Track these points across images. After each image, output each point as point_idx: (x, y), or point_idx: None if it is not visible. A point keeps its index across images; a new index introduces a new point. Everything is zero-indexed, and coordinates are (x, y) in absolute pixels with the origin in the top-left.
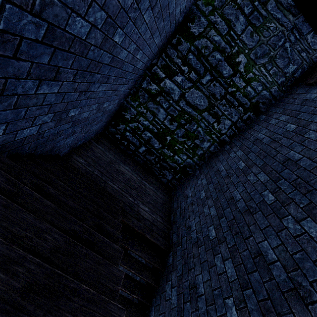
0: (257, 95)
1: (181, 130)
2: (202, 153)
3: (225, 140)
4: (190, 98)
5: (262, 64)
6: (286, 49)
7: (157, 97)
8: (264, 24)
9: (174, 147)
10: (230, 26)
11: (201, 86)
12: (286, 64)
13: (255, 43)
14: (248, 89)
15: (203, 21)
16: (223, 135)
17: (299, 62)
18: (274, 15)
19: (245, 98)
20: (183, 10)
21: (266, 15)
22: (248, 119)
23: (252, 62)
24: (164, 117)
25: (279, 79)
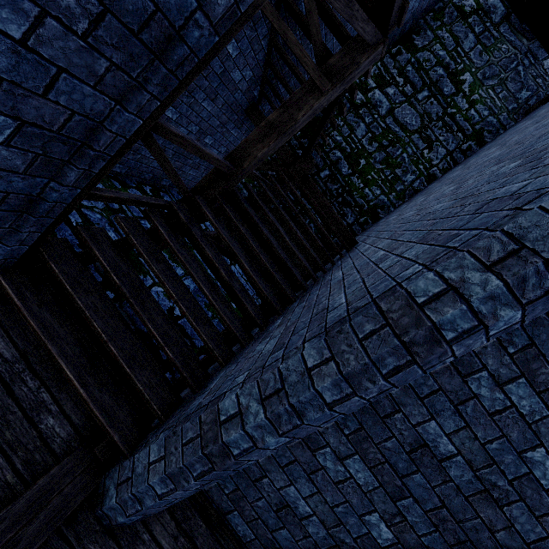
0: (482, 121)
1: (381, 154)
2: (403, 189)
3: (435, 175)
4: (400, 115)
5: (491, 86)
6: (518, 73)
7: (360, 109)
8: (495, 44)
9: (366, 175)
10: (458, 42)
11: (415, 103)
12: (518, 89)
13: (484, 63)
14: (471, 112)
15: (429, 34)
16: (434, 168)
17: (534, 88)
18: (507, 38)
19: (467, 123)
20: (413, 13)
21: (498, 37)
22: (468, 150)
23: (479, 82)
24: (363, 134)
25: (510, 106)
